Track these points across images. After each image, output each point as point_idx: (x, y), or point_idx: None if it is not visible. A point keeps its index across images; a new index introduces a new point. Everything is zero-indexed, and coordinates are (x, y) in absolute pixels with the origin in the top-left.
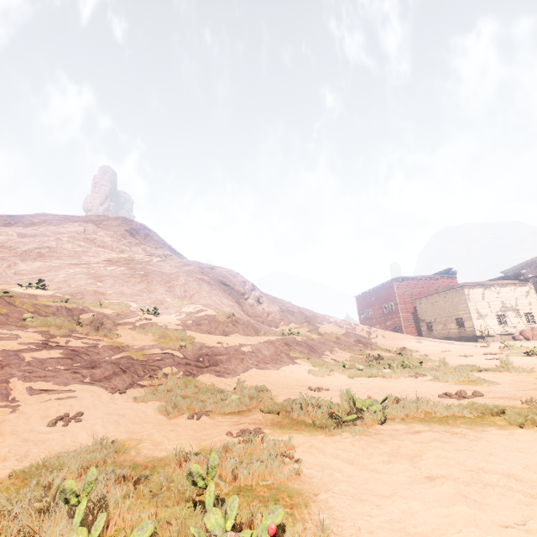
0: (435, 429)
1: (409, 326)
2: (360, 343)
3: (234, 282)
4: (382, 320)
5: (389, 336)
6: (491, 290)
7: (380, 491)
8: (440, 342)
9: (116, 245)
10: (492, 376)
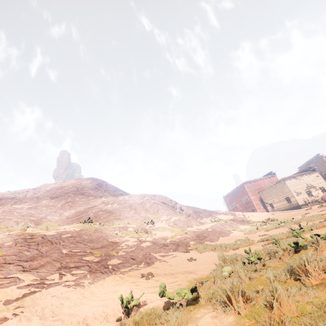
0: None
1: (260, 208)
2: (244, 221)
3: (167, 201)
4: (243, 208)
5: (255, 215)
6: (298, 179)
7: None
8: (284, 212)
9: (96, 194)
10: None
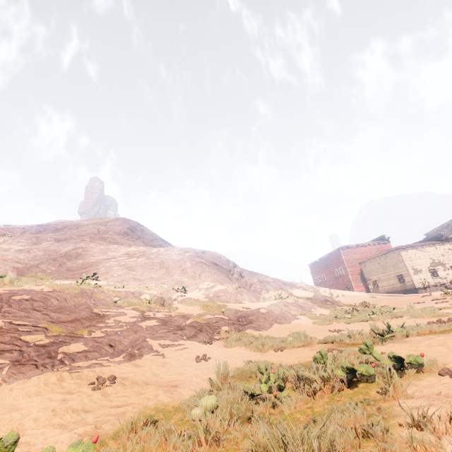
0: (441, 335)
1: (358, 286)
2: (328, 302)
3: (221, 262)
4: (334, 283)
5: (348, 295)
6: (421, 250)
7: (438, 354)
8: (390, 296)
9: (123, 241)
10: (451, 311)
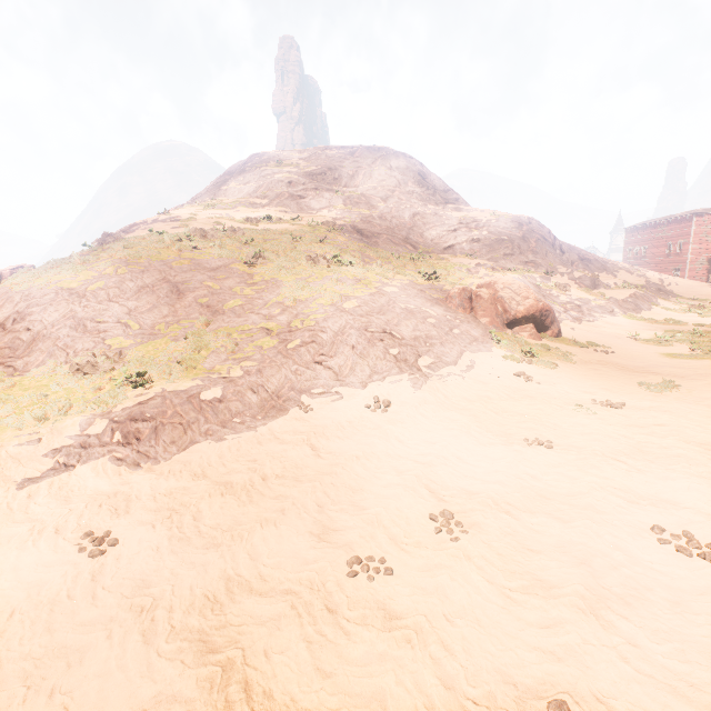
0: None
1: (694, 270)
2: (661, 292)
3: (546, 235)
4: (658, 261)
5: (683, 284)
6: None
7: None
8: None
9: (426, 196)
10: None
